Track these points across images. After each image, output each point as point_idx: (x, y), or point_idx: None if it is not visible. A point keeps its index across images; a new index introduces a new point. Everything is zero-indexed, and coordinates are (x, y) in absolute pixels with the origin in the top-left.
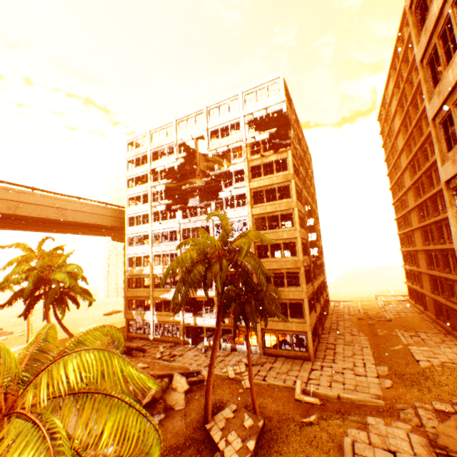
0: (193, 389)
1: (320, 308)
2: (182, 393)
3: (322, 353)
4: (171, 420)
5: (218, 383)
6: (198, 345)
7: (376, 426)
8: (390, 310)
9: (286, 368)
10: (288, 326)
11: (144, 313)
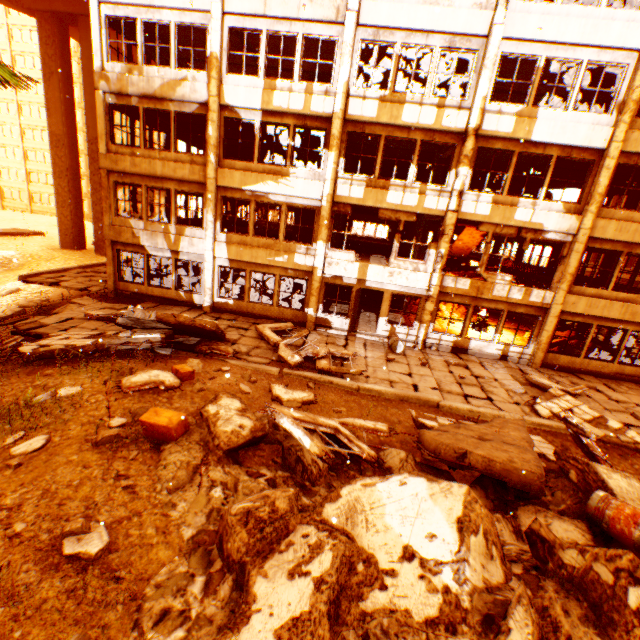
0: None
1: None
2: None
3: None
4: None
5: None
6: (358, 333)
7: None
8: None
9: None
10: (637, 314)
11: (179, 234)
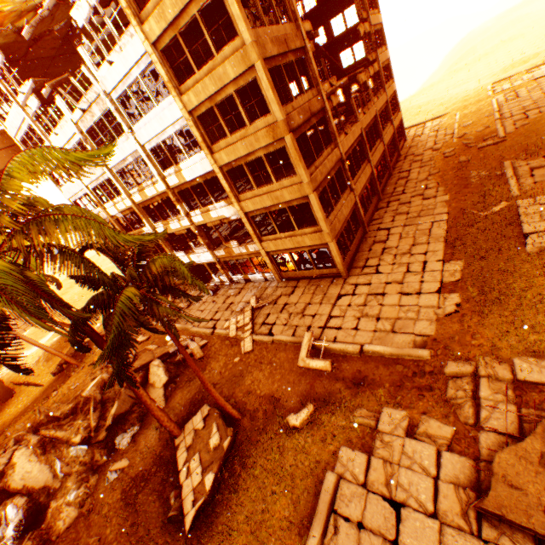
0: (181, 372)
1: (370, 172)
2: (161, 388)
3: (363, 257)
4: (146, 431)
5: (216, 348)
6: (211, 283)
7: (388, 440)
8: (512, 112)
9: (304, 303)
10: (299, 242)
11: (141, 263)
